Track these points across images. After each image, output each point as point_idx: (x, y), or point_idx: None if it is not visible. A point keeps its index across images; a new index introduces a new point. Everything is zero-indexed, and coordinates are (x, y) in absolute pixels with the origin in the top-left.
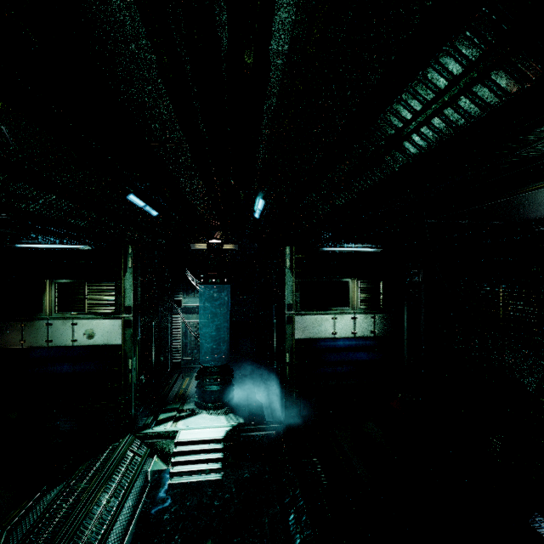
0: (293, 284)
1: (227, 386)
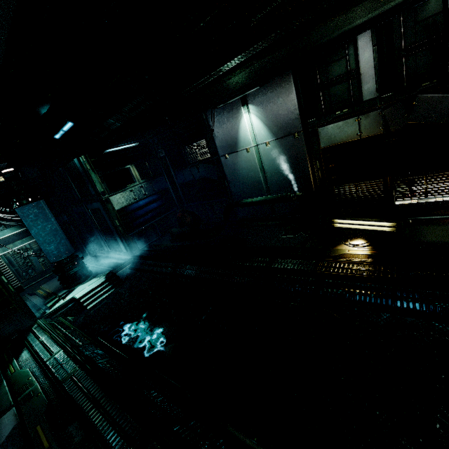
0: (98, 178)
1: (83, 265)
